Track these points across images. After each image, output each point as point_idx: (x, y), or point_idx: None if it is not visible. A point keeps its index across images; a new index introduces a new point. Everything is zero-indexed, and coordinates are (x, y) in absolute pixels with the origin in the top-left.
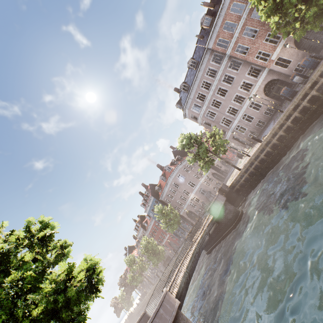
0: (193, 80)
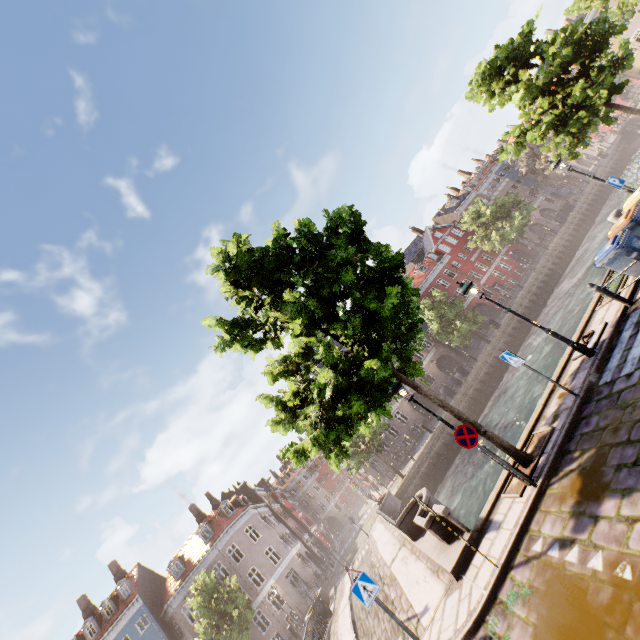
0: None
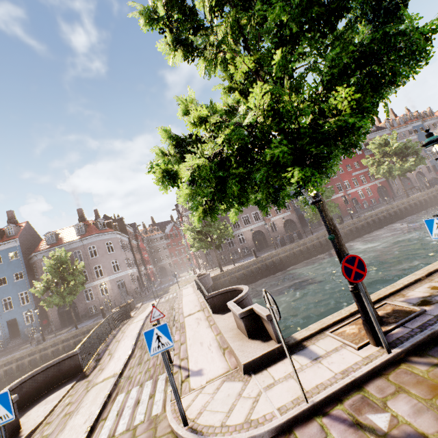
0: None
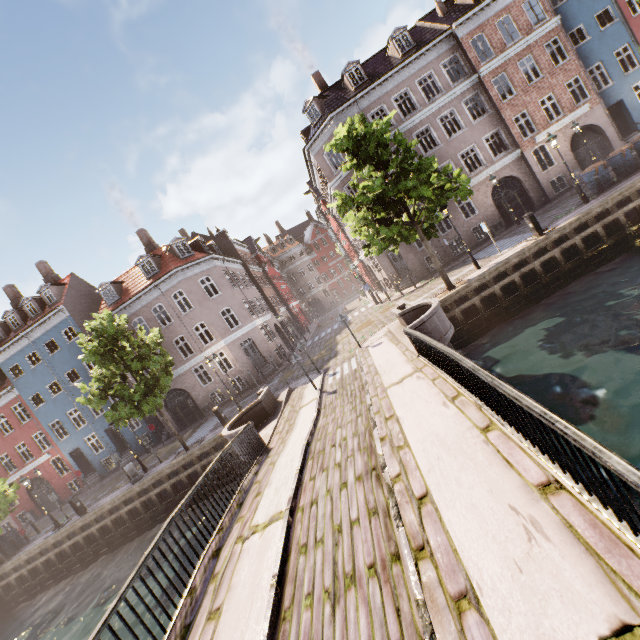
0: (390, 70)
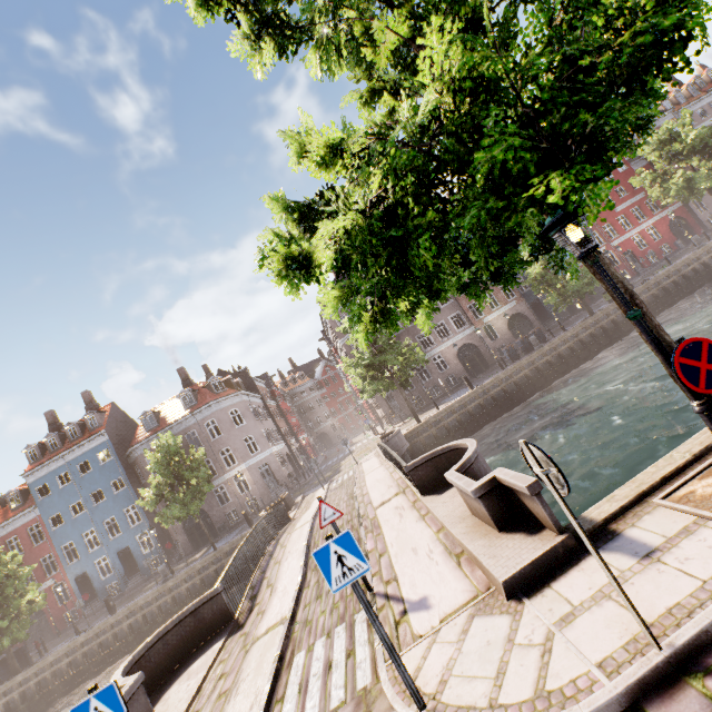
0: None
